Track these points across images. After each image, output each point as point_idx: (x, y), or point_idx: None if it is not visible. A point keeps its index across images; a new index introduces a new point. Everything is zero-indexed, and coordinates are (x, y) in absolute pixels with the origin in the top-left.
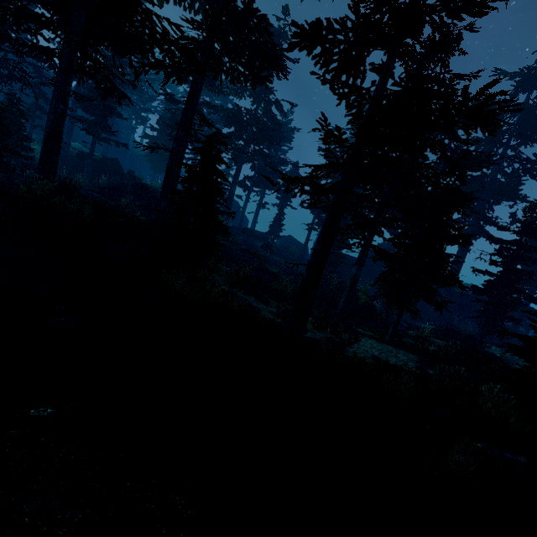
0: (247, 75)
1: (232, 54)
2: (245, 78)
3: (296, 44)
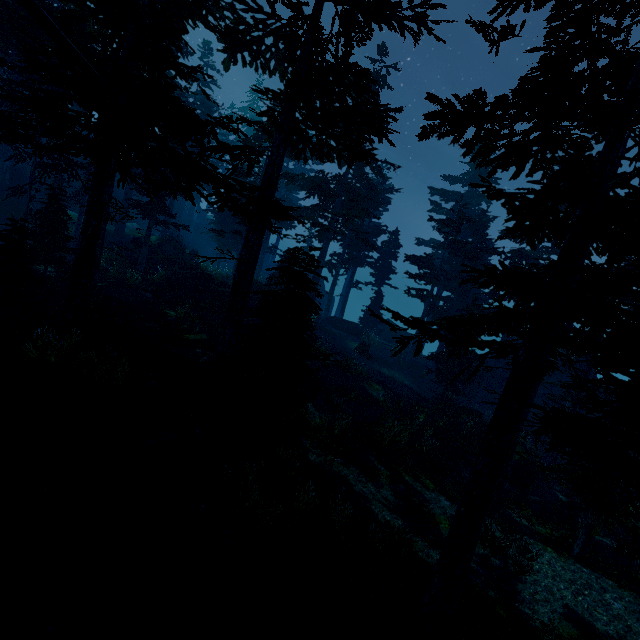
0: (341, 150)
1: (321, 125)
2: (338, 154)
3: (434, 128)
